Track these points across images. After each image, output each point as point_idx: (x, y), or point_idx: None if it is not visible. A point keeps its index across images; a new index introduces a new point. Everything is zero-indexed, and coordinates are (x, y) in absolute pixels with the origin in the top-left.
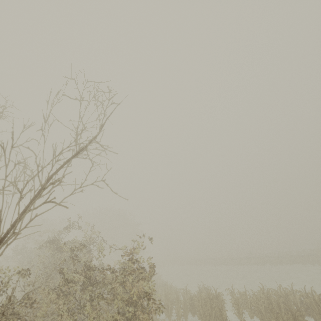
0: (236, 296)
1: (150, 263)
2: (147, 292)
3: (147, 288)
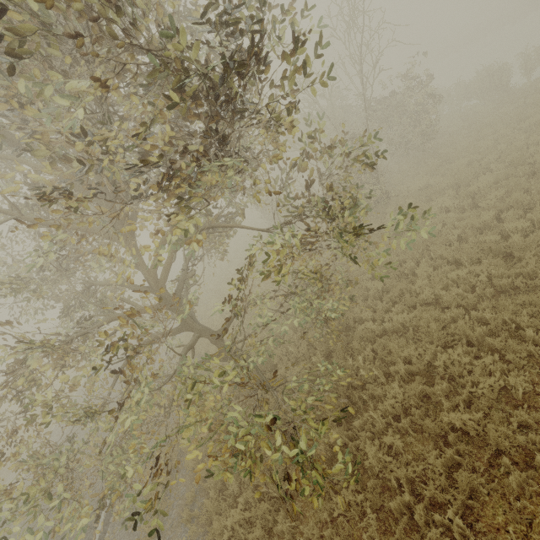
0: (529, 56)
1: (425, 74)
2: (430, 93)
3: (428, 91)
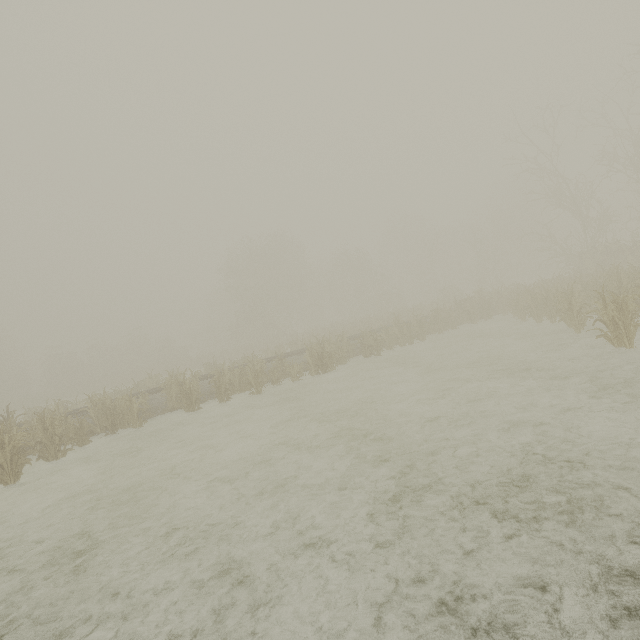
0: None
1: None
2: None
3: None
